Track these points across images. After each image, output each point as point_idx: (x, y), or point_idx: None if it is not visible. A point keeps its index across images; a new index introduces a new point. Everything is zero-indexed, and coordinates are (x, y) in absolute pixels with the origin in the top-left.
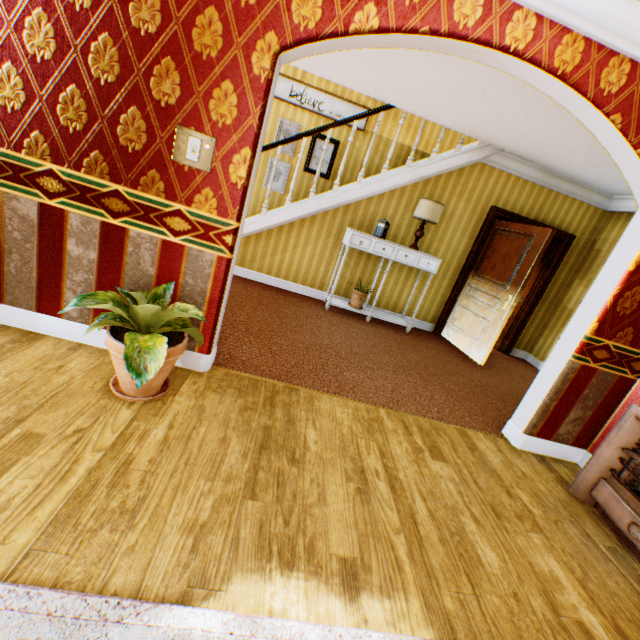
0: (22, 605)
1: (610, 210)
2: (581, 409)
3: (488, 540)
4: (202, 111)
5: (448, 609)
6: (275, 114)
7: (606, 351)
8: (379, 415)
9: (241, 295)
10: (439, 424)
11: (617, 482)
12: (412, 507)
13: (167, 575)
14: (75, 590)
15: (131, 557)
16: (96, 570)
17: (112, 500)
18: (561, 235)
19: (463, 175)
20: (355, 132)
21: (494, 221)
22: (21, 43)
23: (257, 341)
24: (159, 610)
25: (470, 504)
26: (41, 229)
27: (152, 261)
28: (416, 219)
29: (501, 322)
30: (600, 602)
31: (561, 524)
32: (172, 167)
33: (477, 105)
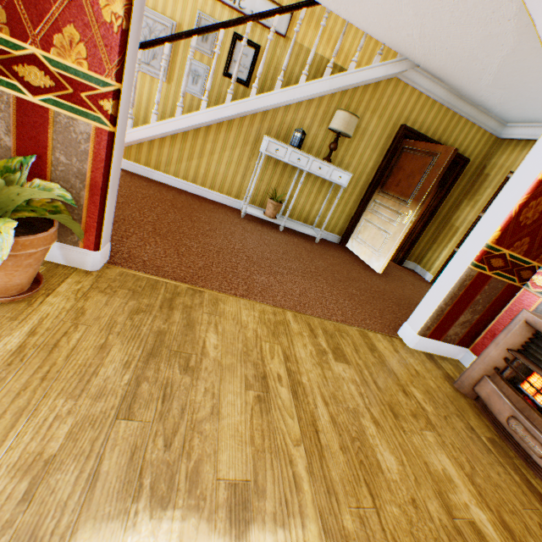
0: None
1: (502, 137)
2: (470, 313)
3: (387, 443)
4: None
5: (348, 530)
6: (193, 6)
7: (502, 260)
8: (286, 318)
9: (153, 197)
10: (343, 326)
11: (500, 380)
12: (314, 413)
13: None
14: None
15: None
16: None
17: None
18: (458, 158)
19: (379, 90)
20: (276, 37)
21: (402, 140)
22: None
23: (164, 242)
24: None
25: (370, 406)
26: None
27: (6, 127)
28: (331, 132)
29: (400, 235)
30: (487, 497)
31: (450, 419)
32: None
33: (403, 1)
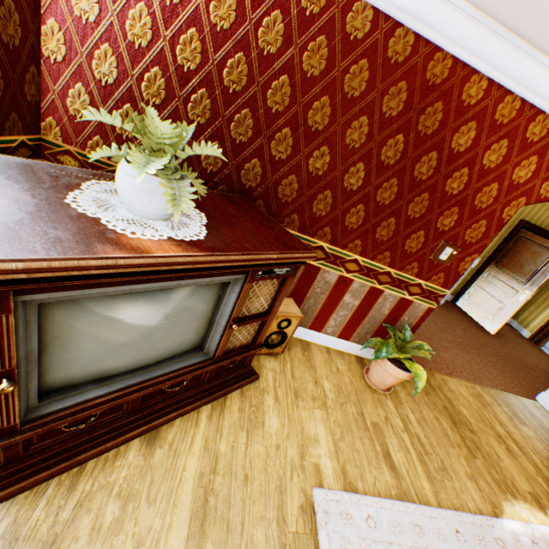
0: (461, 519)
1: None
2: None
3: None
4: (460, 234)
5: None
6: None
7: None
8: (478, 391)
9: None
10: (506, 395)
11: None
12: (532, 459)
13: (481, 502)
14: (462, 510)
15: (464, 494)
16: (460, 501)
17: (433, 462)
18: None
19: None
20: None
21: (519, 229)
22: (373, 194)
23: None
24: (498, 520)
25: None
26: (333, 288)
27: (389, 307)
28: None
29: (516, 308)
30: None
31: None
32: (427, 261)
33: None
